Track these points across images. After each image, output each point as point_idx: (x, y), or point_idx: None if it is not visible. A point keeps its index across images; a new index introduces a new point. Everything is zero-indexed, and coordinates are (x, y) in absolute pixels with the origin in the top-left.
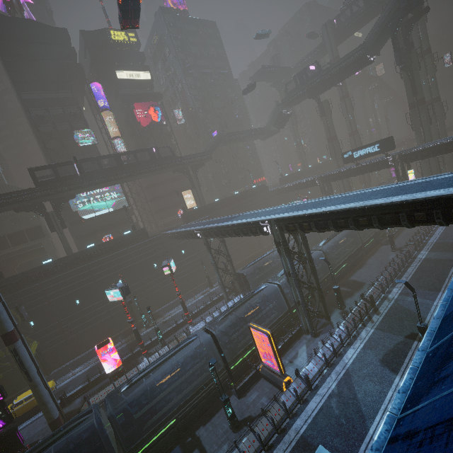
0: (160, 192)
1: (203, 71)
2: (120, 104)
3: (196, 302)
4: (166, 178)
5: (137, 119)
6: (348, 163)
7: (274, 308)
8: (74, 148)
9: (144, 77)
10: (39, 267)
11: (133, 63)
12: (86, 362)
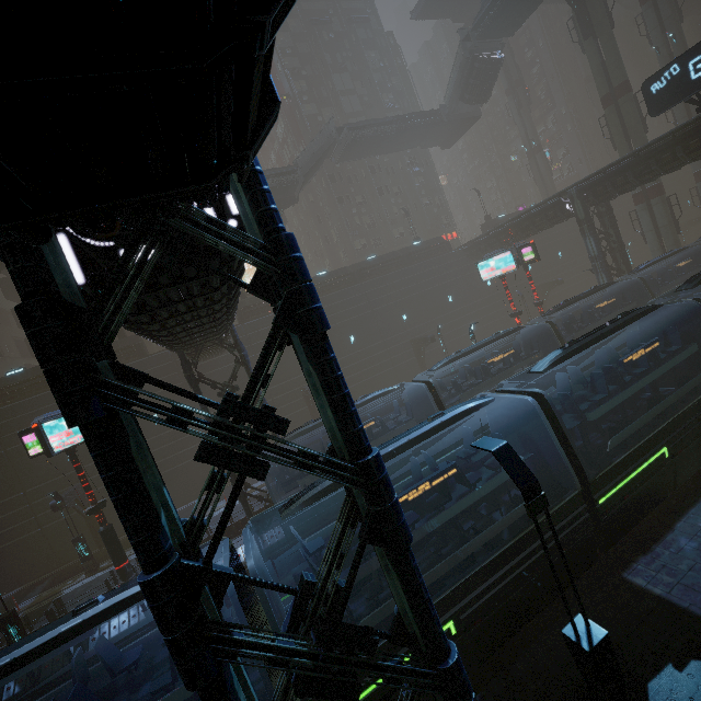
0: None
1: (311, 18)
2: None
3: (219, 515)
4: None
5: None
6: (667, 107)
7: None
8: None
9: None
10: None
11: None
12: None
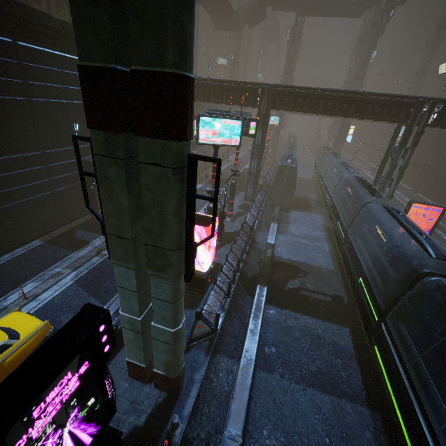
0: None
1: None
2: None
3: None
4: None
5: None
6: None
7: (337, 203)
8: None
9: None
10: None
11: None
12: (38, 274)
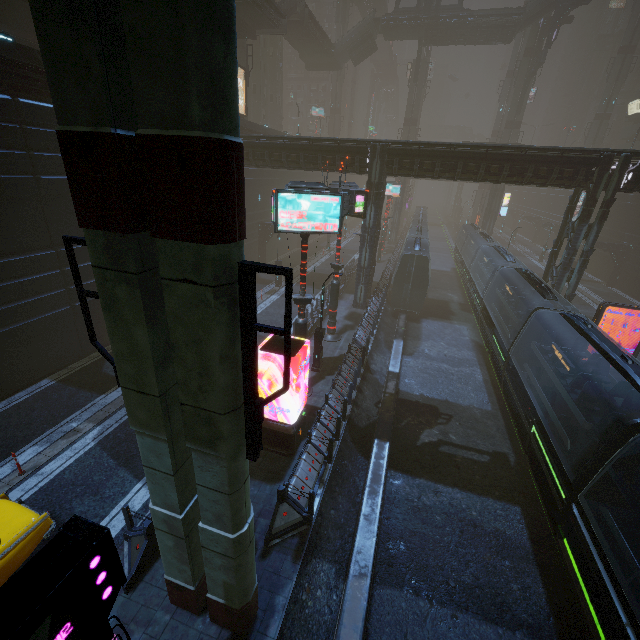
0: None
1: None
2: None
3: (276, 304)
4: None
5: None
6: None
7: (491, 307)
8: None
9: None
10: None
11: None
12: (44, 432)
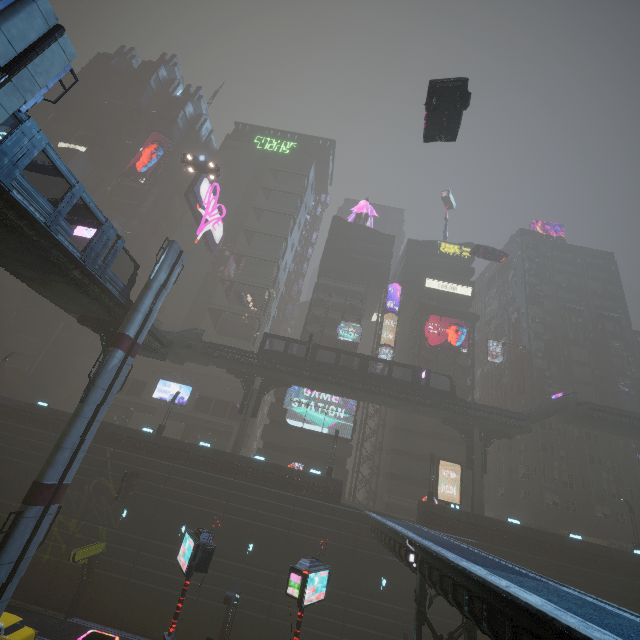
0: (408, 446)
1: (565, 305)
2: (414, 313)
3: None
4: (430, 428)
5: (425, 333)
6: None
7: None
8: (333, 340)
9: (460, 292)
10: (191, 444)
11: (454, 276)
12: None
